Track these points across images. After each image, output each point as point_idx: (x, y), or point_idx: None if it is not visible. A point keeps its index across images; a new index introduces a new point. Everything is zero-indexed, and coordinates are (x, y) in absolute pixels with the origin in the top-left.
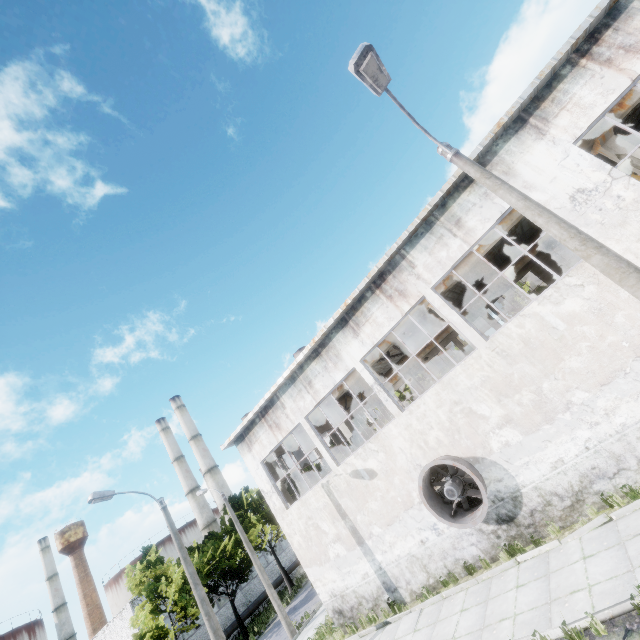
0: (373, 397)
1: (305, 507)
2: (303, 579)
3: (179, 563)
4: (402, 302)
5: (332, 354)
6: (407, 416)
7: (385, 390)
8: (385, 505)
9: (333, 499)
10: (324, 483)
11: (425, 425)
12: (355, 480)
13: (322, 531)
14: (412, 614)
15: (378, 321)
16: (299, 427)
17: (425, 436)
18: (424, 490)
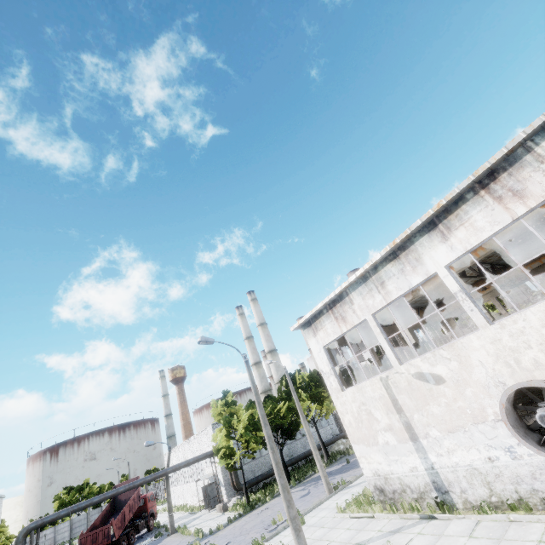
0: (431, 318)
1: (360, 393)
2: (337, 454)
3: (246, 409)
4: (515, 204)
5: (412, 257)
6: (496, 330)
7: (471, 300)
8: (449, 412)
9: (390, 393)
10: (383, 377)
11: (520, 343)
12: (418, 381)
13: (374, 418)
14: (466, 520)
15: (476, 225)
16: (359, 326)
17: (517, 354)
18: (506, 409)
